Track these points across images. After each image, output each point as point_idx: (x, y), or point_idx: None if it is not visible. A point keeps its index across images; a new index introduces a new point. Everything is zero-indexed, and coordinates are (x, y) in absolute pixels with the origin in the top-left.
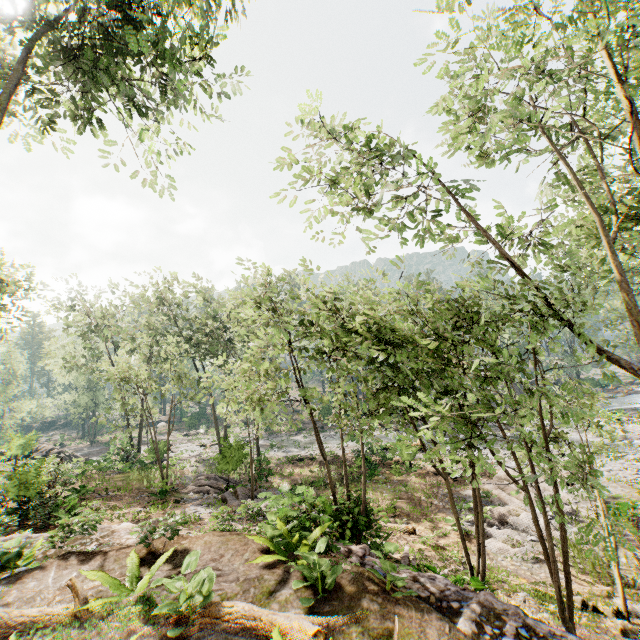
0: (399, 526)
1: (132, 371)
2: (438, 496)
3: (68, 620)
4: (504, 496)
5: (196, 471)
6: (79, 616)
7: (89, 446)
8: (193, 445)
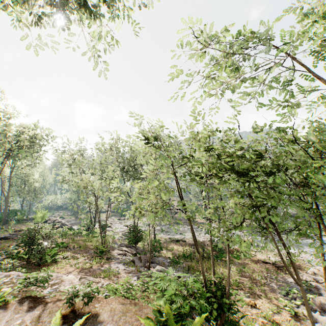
0: (244, 299)
1: (90, 183)
2: (268, 279)
3: None
4: (319, 287)
5: (121, 240)
6: None
7: (74, 219)
8: (122, 225)
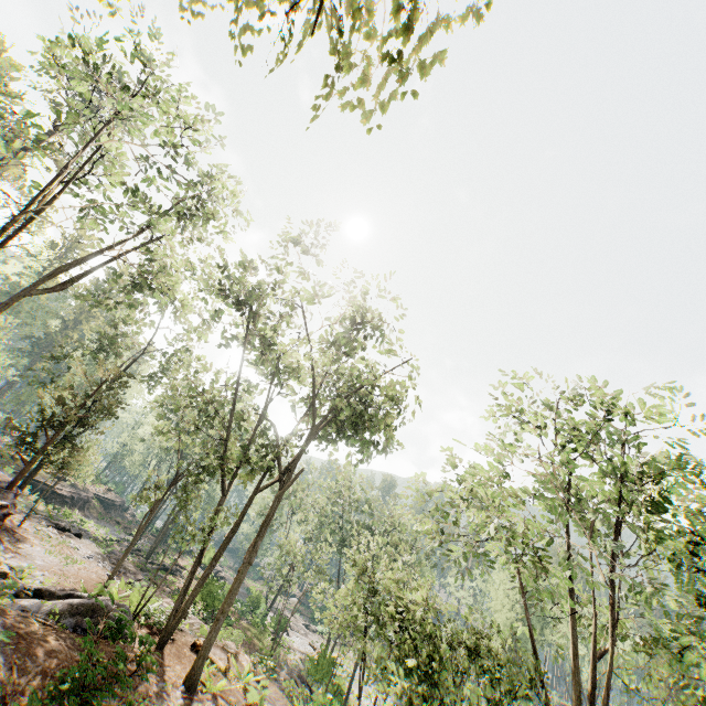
0: None
1: (294, 548)
2: None
3: (222, 669)
4: None
5: (295, 665)
6: (226, 671)
7: None
8: (306, 640)
